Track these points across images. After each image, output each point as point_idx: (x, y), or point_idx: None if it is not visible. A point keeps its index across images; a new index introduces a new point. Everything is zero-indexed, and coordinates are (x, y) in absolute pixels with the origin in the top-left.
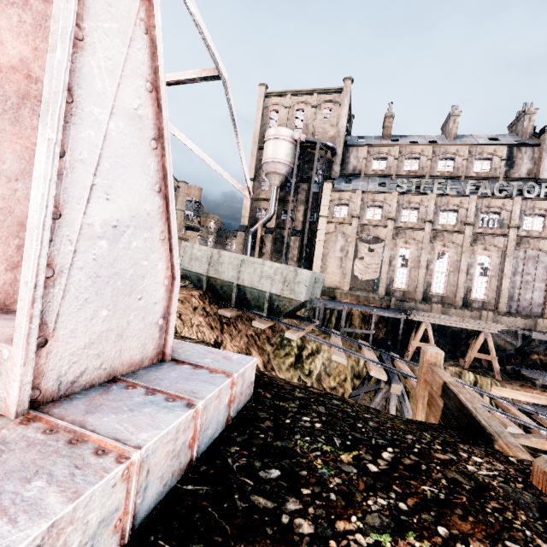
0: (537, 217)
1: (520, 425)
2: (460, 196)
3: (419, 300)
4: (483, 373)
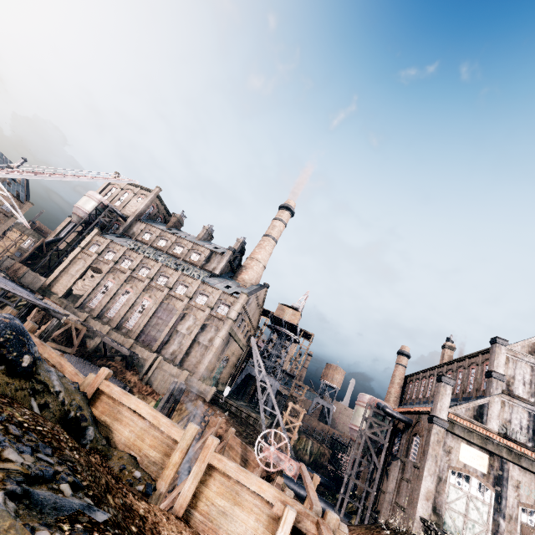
0: (185, 287)
1: None
2: (156, 261)
3: (94, 316)
4: None
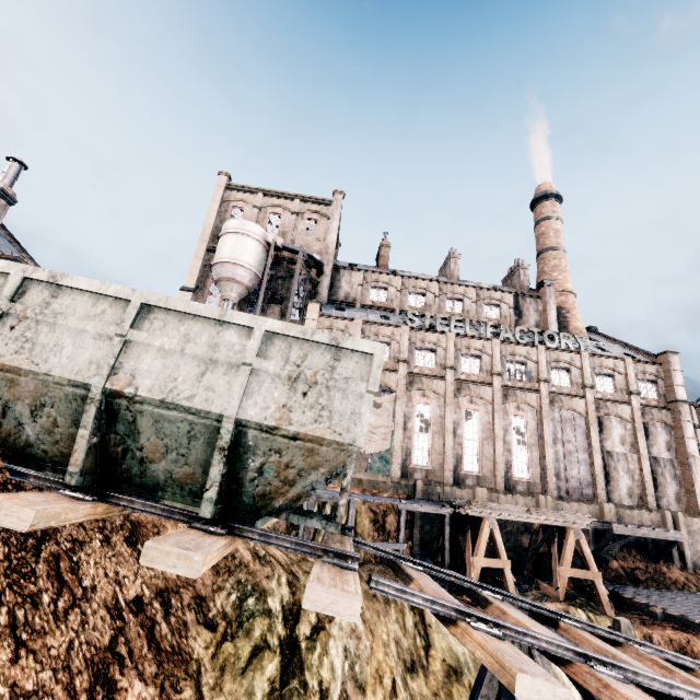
0: (562, 371)
1: None
2: (481, 338)
3: (449, 483)
4: (587, 607)
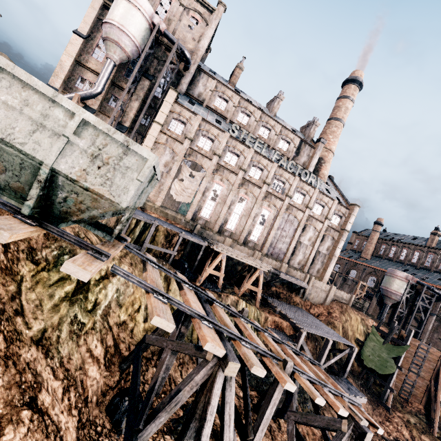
0: (301, 195)
1: (264, 345)
2: (268, 159)
3: (215, 231)
4: (249, 301)
